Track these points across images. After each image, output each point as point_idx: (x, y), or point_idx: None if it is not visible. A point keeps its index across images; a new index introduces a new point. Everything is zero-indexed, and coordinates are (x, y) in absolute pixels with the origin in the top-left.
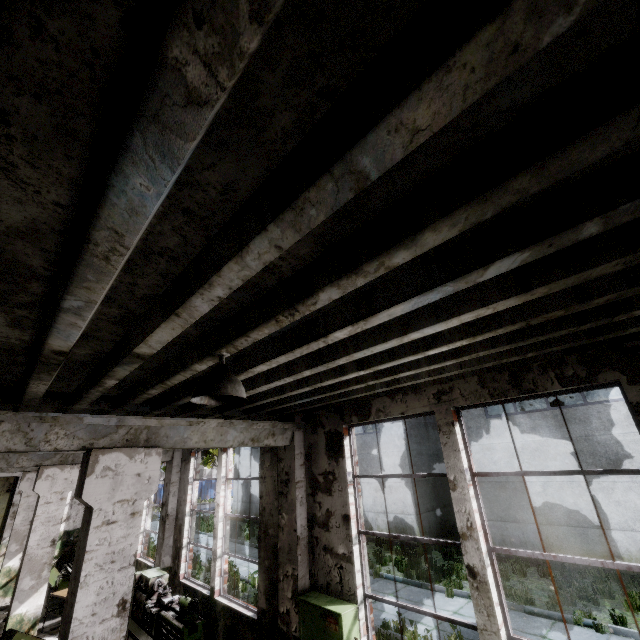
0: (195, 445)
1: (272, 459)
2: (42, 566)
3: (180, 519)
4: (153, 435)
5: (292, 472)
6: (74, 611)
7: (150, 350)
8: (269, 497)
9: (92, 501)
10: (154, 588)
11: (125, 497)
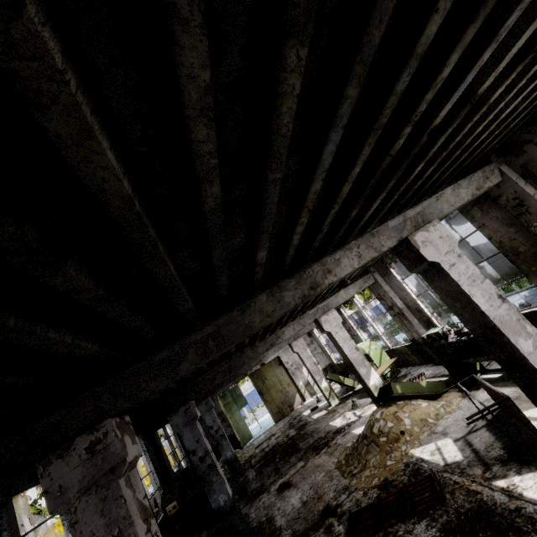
0: (448, 211)
1: (481, 208)
2: (362, 361)
3: (412, 306)
4: (423, 217)
5: (521, 193)
6: (480, 308)
7: (490, 81)
8: (500, 232)
9: (433, 259)
10: (446, 333)
11: (446, 251)
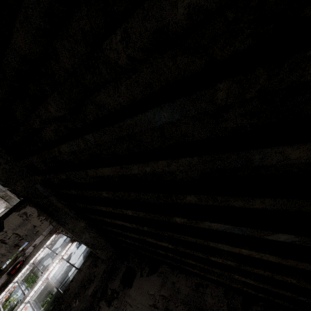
0: None
1: None
2: None
3: None
4: None
5: None
6: None
7: None
8: None
9: None
10: None
11: None
